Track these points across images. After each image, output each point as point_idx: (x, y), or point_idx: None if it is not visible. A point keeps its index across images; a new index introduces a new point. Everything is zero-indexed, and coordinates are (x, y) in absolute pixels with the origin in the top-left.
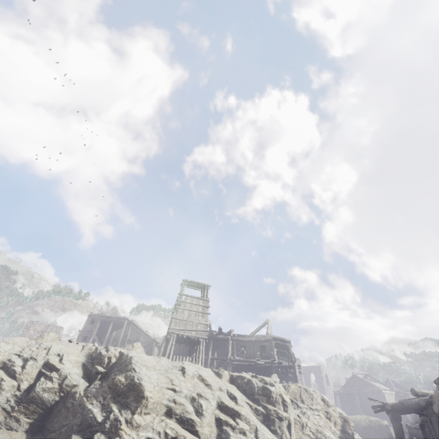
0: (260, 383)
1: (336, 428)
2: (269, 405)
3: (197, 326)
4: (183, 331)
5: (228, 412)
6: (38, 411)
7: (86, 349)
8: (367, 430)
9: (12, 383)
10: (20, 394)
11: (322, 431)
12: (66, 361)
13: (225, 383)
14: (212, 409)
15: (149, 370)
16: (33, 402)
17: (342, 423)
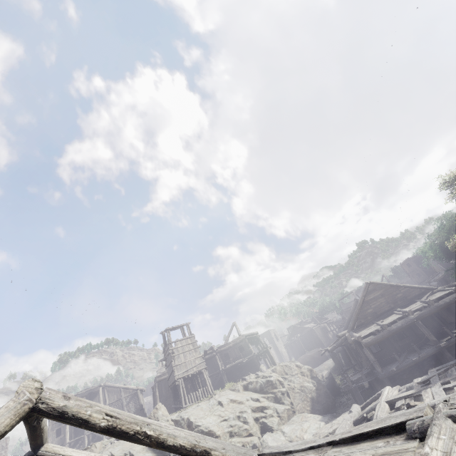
0: (263, 379)
1: (308, 378)
2: (274, 389)
3: (195, 361)
4: (186, 372)
5: (258, 410)
6: None
7: None
8: (313, 361)
9: None
10: None
11: (303, 385)
12: (137, 454)
13: (244, 393)
14: (251, 415)
15: (205, 418)
16: None
17: (310, 373)
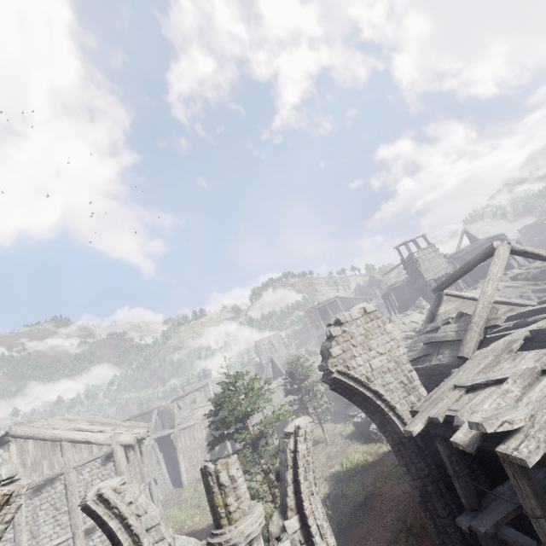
0: (537, 270)
1: None
2: None
3: (441, 266)
4: (435, 275)
5: (539, 292)
6: None
7: (424, 312)
8: None
9: None
10: None
11: None
12: None
13: (515, 282)
14: (533, 294)
15: None
16: None
17: None
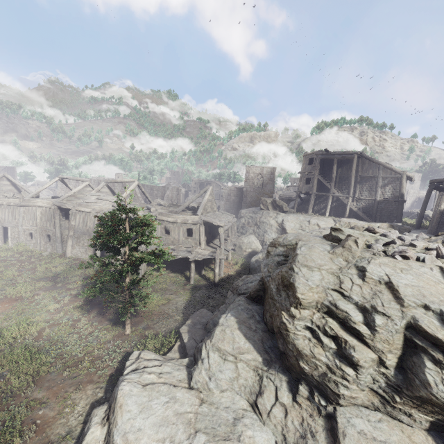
0: None
1: None
2: None
3: None
4: None
5: None
6: (443, 414)
7: None
8: None
9: (368, 355)
10: (390, 373)
11: None
12: None
13: None
14: None
15: None
16: (432, 404)
17: None
